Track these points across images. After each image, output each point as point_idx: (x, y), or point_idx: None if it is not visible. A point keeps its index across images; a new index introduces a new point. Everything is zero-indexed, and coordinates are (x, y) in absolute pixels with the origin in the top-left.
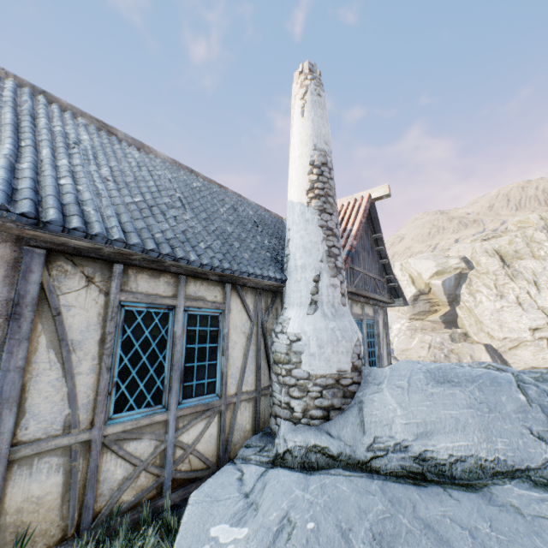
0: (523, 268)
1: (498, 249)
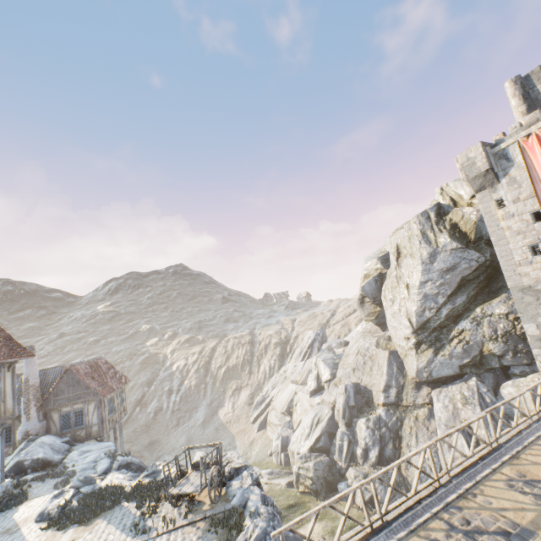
0: (404, 269)
1: (399, 244)
